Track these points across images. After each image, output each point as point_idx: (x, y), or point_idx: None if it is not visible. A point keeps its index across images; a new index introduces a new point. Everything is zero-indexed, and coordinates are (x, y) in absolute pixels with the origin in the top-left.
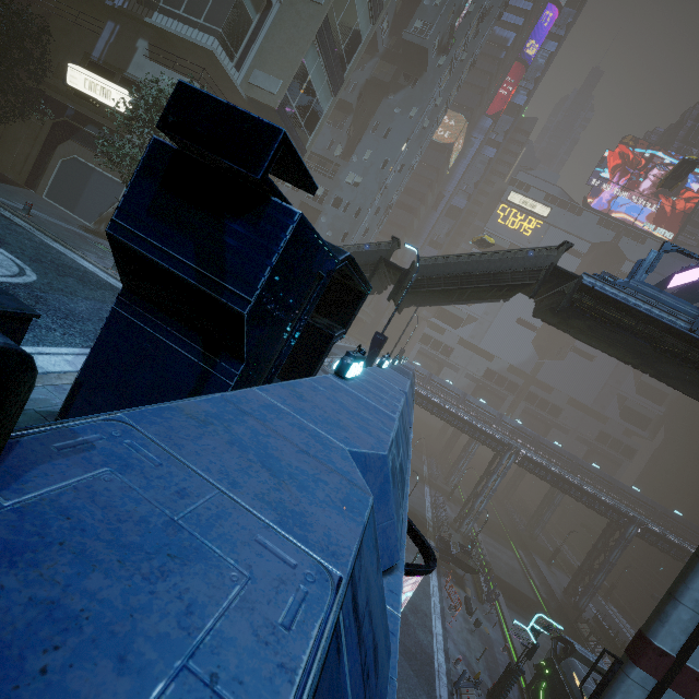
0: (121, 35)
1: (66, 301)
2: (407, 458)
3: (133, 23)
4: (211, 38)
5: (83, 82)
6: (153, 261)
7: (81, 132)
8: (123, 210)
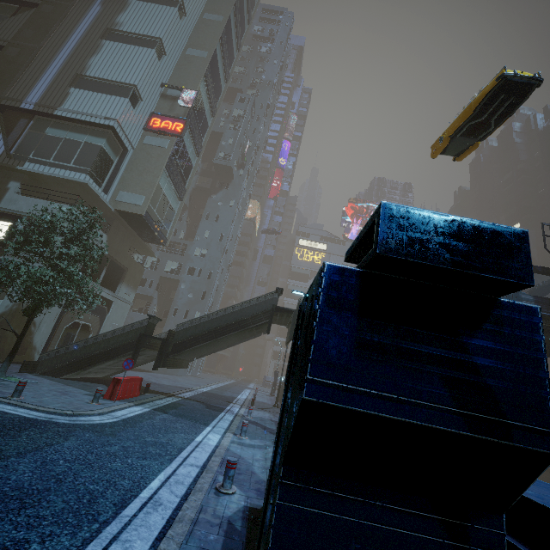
0: None
1: (2, 475)
2: None
3: (4, 171)
4: (83, 175)
5: None
6: (391, 421)
7: None
8: (319, 361)
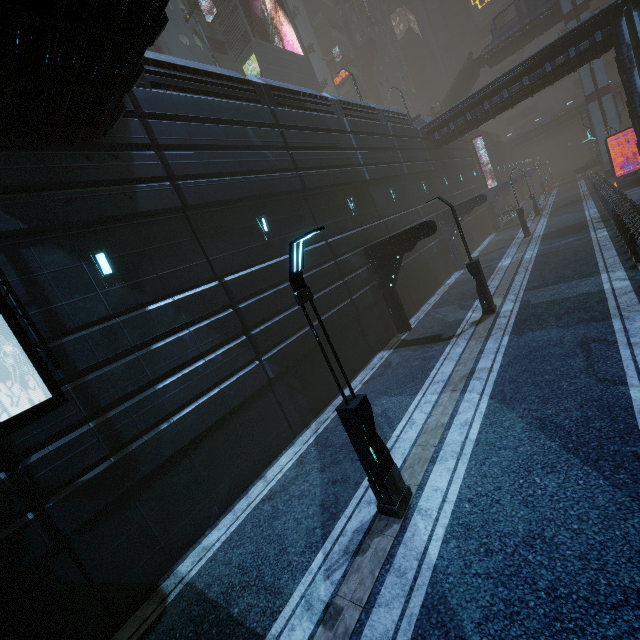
0: None
1: None
2: None
3: None
4: None
5: None
6: None
7: None
8: None
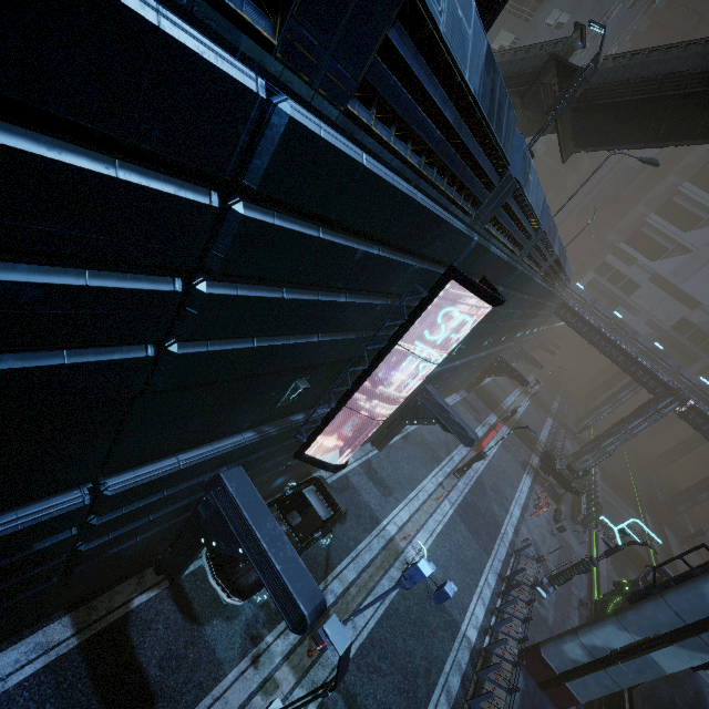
0: None
1: None
2: (487, 115)
3: None
4: None
5: None
6: None
7: None
8: None
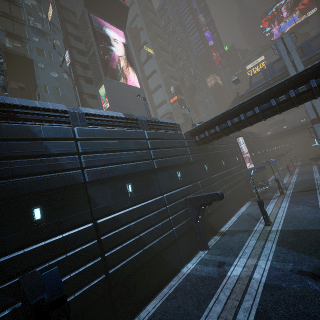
0: None
1: None
2: None
3: None
4: None
5: None
6: None
7: None
8: None
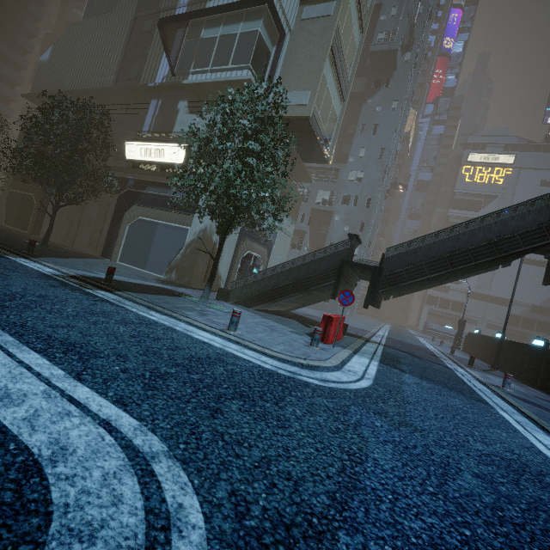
0: (164, 106)
1: None
2: None
3: (172, 92)
4: (244, 72)
5: (139, 152)
6: None
7: (142, 196)
8: None
